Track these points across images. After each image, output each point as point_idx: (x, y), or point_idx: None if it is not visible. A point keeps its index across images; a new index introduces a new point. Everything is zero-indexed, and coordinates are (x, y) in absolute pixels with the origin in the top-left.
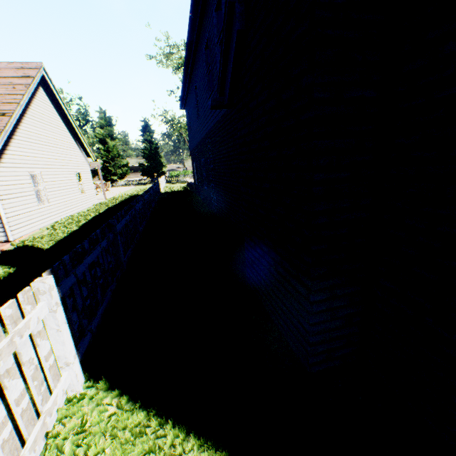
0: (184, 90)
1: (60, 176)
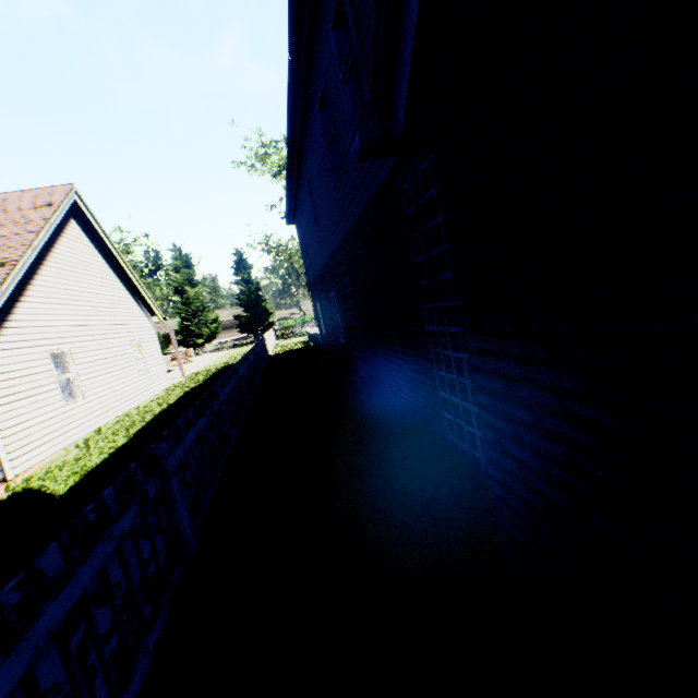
0: (290, 192)
1: (105, 351)
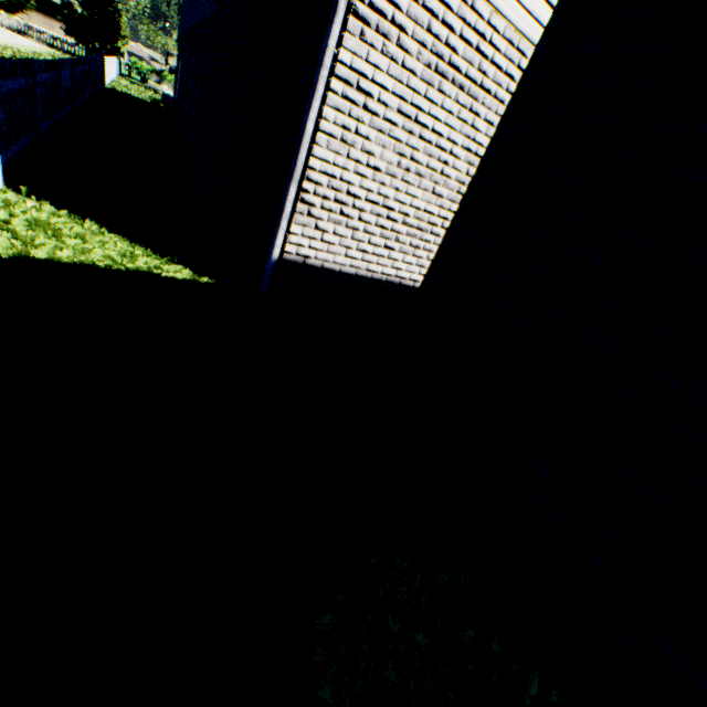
0: None
1: None
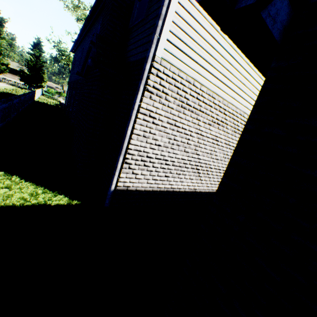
0: (76, 43)
1: None
